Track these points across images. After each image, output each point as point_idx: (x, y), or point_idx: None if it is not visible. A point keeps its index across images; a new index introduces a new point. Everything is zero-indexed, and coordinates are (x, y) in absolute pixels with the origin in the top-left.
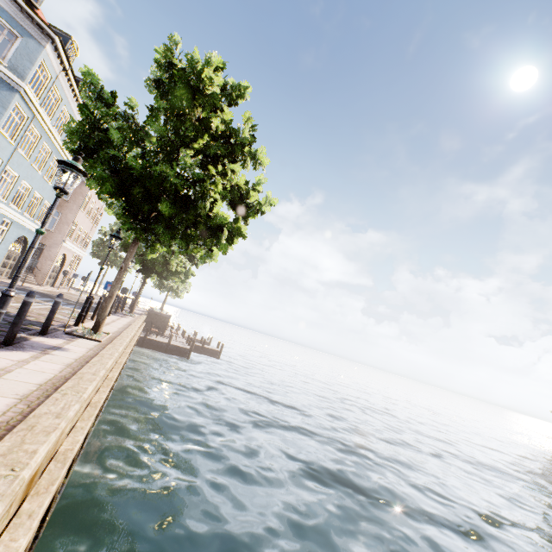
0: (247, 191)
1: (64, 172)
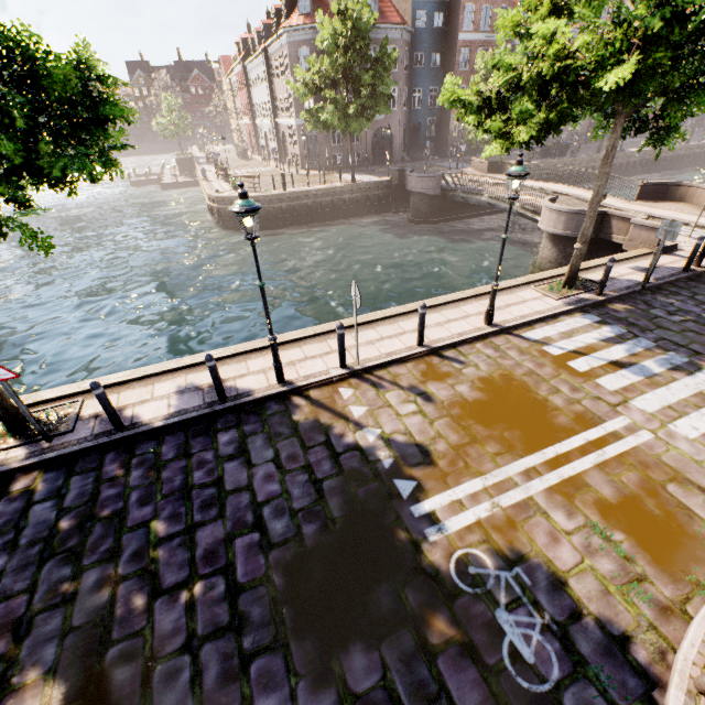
0: None
1: (241, 216)
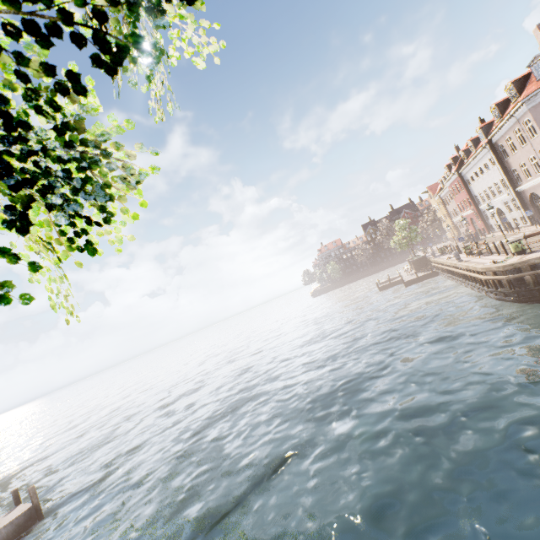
0: None
1: None
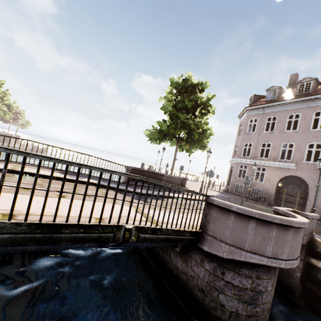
0: None
1: None
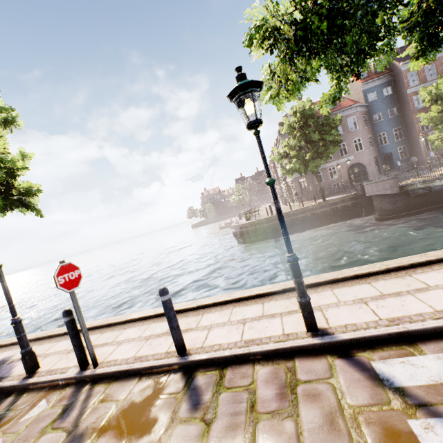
0: (8, 154)
1: None
